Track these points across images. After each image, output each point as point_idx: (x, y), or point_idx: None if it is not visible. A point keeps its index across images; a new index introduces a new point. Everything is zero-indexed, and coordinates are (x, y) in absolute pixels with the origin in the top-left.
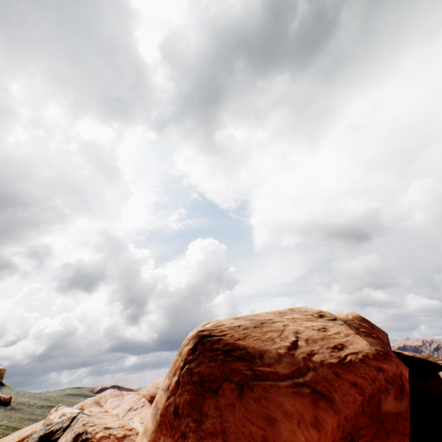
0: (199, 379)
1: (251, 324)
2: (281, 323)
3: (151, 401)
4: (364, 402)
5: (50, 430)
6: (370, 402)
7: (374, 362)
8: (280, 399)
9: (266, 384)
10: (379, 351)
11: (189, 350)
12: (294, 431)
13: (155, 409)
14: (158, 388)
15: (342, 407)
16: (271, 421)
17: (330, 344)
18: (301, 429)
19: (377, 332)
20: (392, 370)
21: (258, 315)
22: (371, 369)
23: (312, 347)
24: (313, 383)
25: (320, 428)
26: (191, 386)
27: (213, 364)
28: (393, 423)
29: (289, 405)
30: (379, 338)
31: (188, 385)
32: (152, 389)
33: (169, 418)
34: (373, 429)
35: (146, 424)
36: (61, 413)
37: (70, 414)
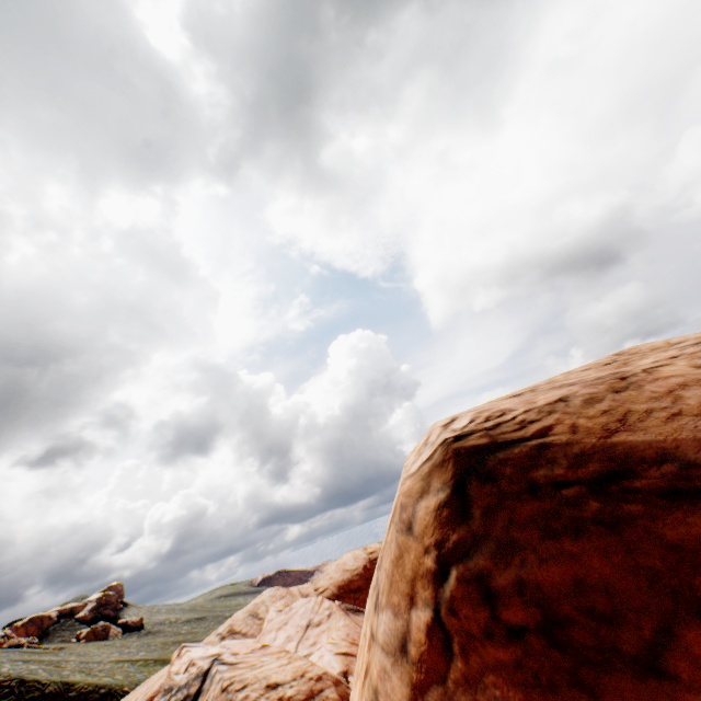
0: (533, 617)
1: (593, 389)
2: (676, 367)
3: (340, 595)
4: None
5: None
6: None
7: None
8: None
9: None
10: None
11: (440, 510)
12: None
13: None
14: (346, 571)
15: None
16: None
17: None
18: None
19: None
20: None
21: (555, 381)
22: None
23: None
24: None
25: None
26: (509, 650)
27: (568, 544)
28: None
29: None
30: None
31: (491, 648)
32: (336, 574)
33: None
34: None
35: None
36: (186, 661)
37: (201, 660)
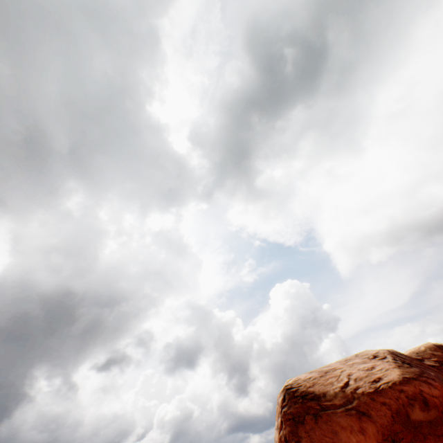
0: (291, 416)
1: (317, 375)
2: (340, 370)
3: None
4: (393, 414)
5: None
6: (398, 414)
7: (398, 386)
8: (338, 419)
9: (329, 412)
10: (404, 378)
11: (282, 399)
12: (349, 436)
13: (275, 442)
14: None
15: (377, 418)
16: (335, 433)
17: (371, 379)
18: (352, 435)
19: None
20: (410, 390)
21: (328, 365)
22: (396, 392)
23: (358, 383)
24: (357, 407)
25: (364, 433)
26: (288, 421)
27: (297, 405)
28: (427, 428)
29: (343, 421)
30: None
31: (287, 421)
32: None
33: None
34: (411, 433)
35: None
36: None
37: None
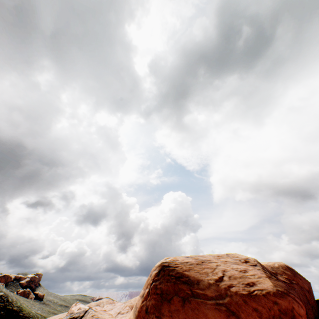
0: (160, 292)
1: (194, 262)
2: (215, 263)
3: None
4: None
5: (72, 316)
6: None
7: (273, 297)
8: (206, 311)
9: (199, 300)
10: (278, 291)
11: (156, 273)
12: None
13: (135, 307)
14: None
15: None
16: None
17: (245, 282)
18: None
19: (298, 280)
20: (284, 304)
21: (203, 256)
22: (269, 302)
23: (232, 281)
24: (228, 304)
25: None
26: (155, 295)
27: (168, 284)
28: None
29: (211, 315)
30: (298, 285)
31: (154, 295)
32: (133, 302)
33: (142, 314)
34: None
35: (130, 316)
36: (78, 307)
37: (83, 308)
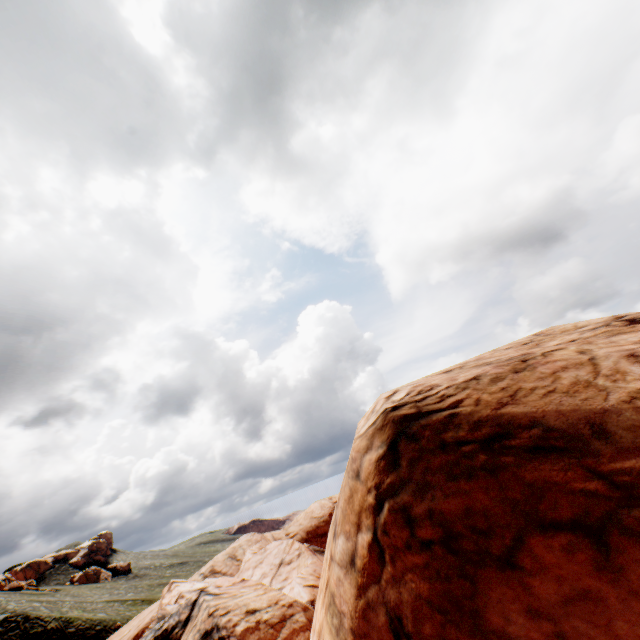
0: (438, 533)
1: (500, 370)
2: (566, 351)
3: (309, 539)
4: None
5: (161, 630)
6: None
7: None
8: None
9: None
10: None
11: (379, 462)
12: None
13: (334, 614)
14: (313, 518)
15: None
16: None
17: None
18: None
19: None
20: None
21: (482, 358)
22: None
23: None
24: None
25: None
26: (421, 556)
27: (463, 484)
28: None
29: None
30: None
31: (410, 555)
32: (304, 521)
33: None
34: None
35: None
36: (176, 594)
37: (189, 593)
